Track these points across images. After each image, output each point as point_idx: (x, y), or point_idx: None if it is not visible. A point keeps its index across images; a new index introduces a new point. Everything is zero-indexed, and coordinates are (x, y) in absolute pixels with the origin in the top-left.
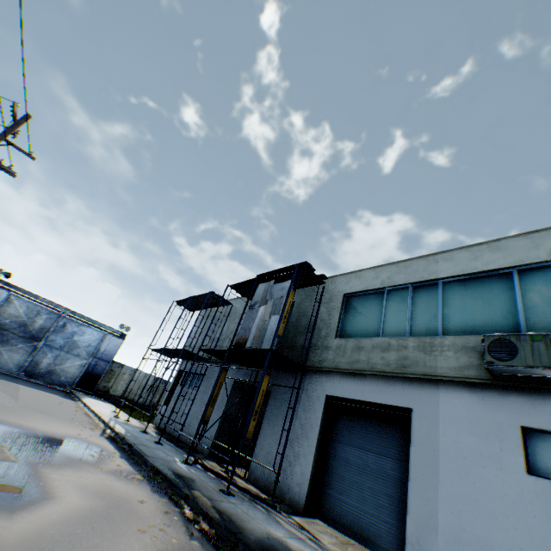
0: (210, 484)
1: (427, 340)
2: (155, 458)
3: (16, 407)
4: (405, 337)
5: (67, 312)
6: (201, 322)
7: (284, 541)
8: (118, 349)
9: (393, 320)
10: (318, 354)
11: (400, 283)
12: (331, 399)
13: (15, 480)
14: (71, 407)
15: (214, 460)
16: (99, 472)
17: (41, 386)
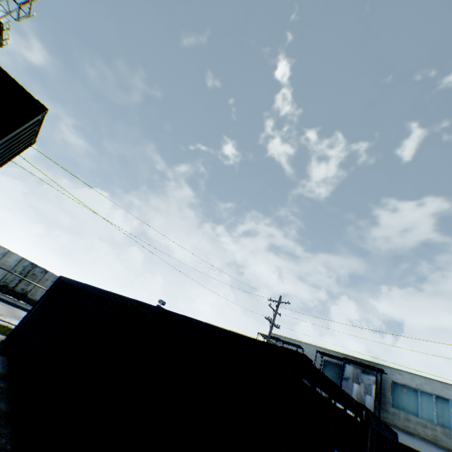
0: None
1: (446, 430)
2: None
3: None
4: (434, 424)
5: None
6: None
7: None
8: None
9: (425, 410)
10: (381, 412)
11: (427, 391)
12: None
13: None
14: None
15: None
16: None
17: None
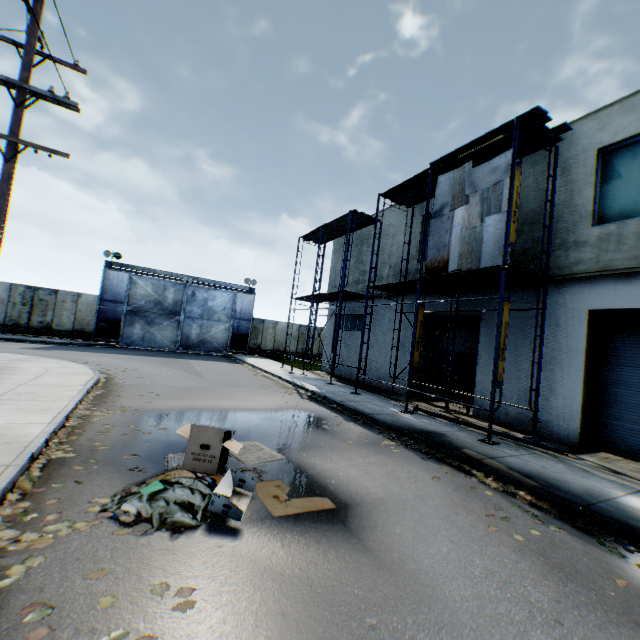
0: (461, 435)
1: None
2: (379, 415)
3: (211, 387)
4: None
5: (189, 280)
6: (338, 254)
7: (639, 504)
8: (252, 306)
9: None
10: (560, 256)
11: None
12: (594, 313)
13: (310, 487)
14: (246, 372)
15: (418, 400)
16: (355, 448)
17: (203, 357)
